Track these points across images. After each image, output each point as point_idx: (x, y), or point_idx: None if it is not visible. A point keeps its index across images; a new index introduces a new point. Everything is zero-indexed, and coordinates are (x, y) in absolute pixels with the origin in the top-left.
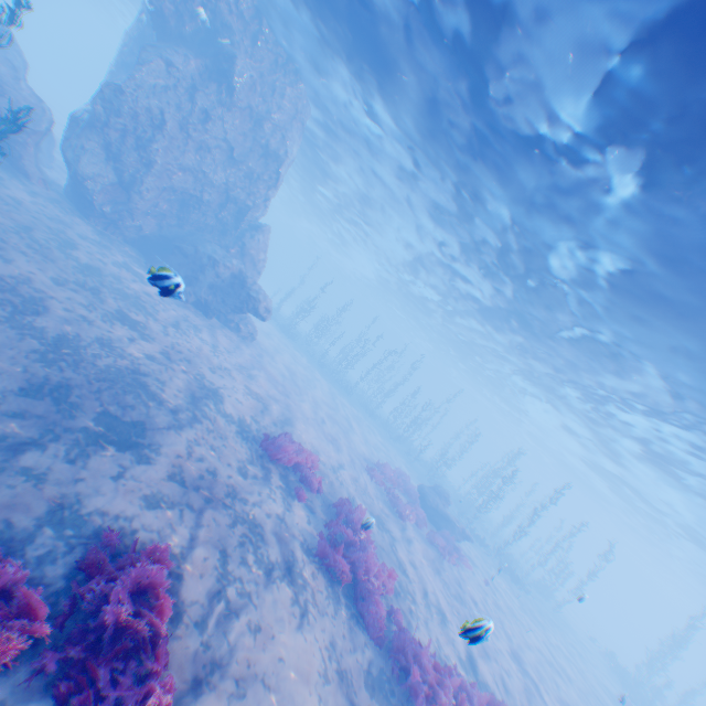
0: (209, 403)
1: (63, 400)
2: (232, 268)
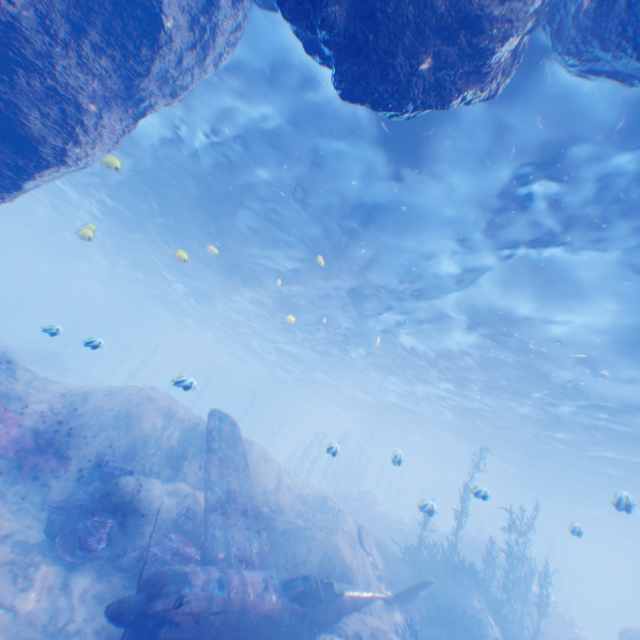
0: None
1: None
2: None
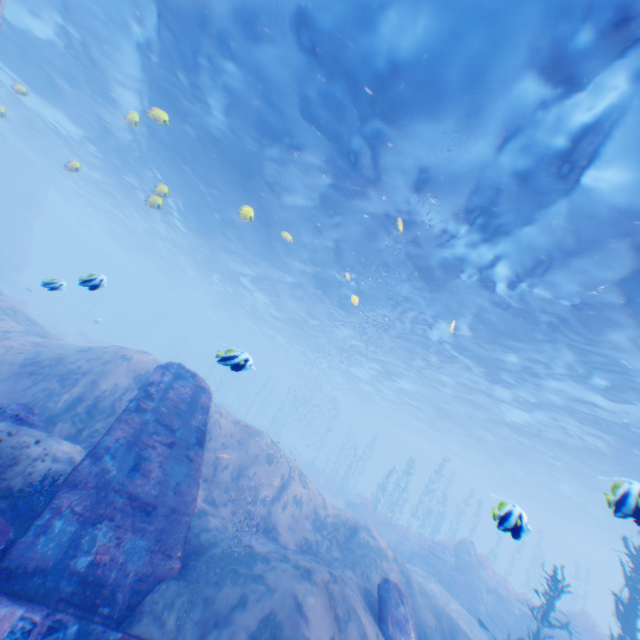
0: None
1: None
2: None
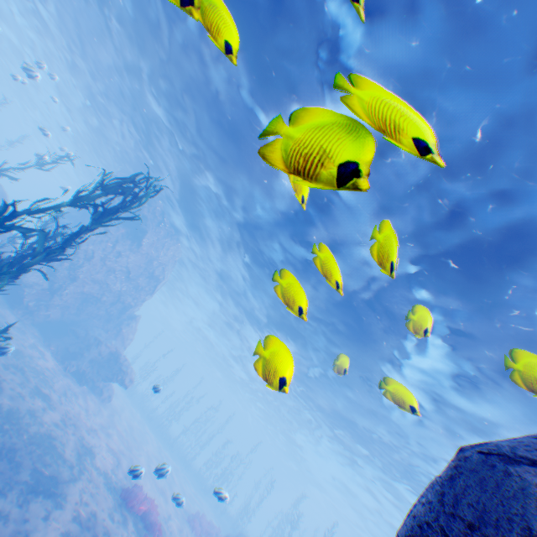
0: (89, 458)
1: (14, 460)
2: (111, 346)
